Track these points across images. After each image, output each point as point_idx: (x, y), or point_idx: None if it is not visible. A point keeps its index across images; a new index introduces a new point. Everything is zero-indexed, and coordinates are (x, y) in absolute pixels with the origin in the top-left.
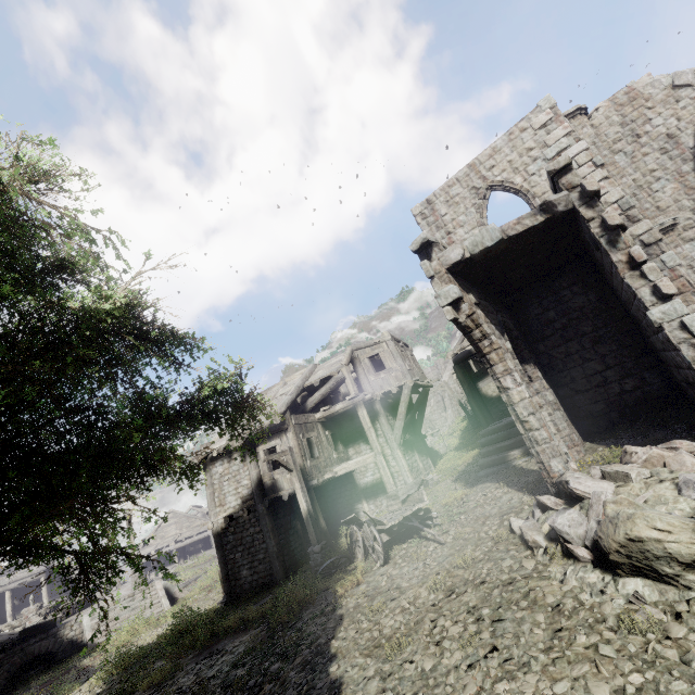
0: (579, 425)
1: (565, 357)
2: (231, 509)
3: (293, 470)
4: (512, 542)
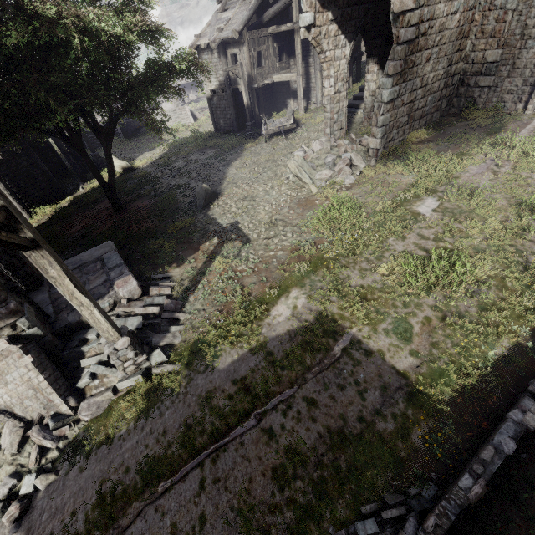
0: None
1: None
2: (214, 87)
3: (241, 79)
4: None
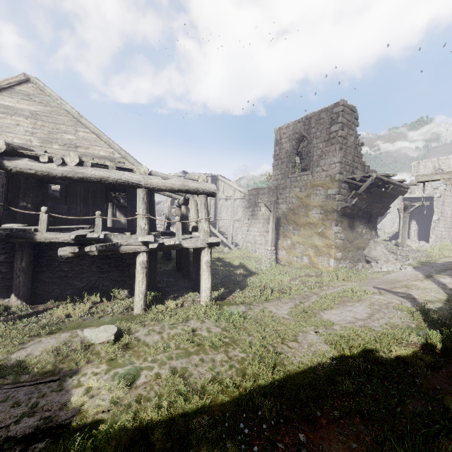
0: (420, 238)
1: (428, 222)
2: None
3: None
4: (385, 245)
